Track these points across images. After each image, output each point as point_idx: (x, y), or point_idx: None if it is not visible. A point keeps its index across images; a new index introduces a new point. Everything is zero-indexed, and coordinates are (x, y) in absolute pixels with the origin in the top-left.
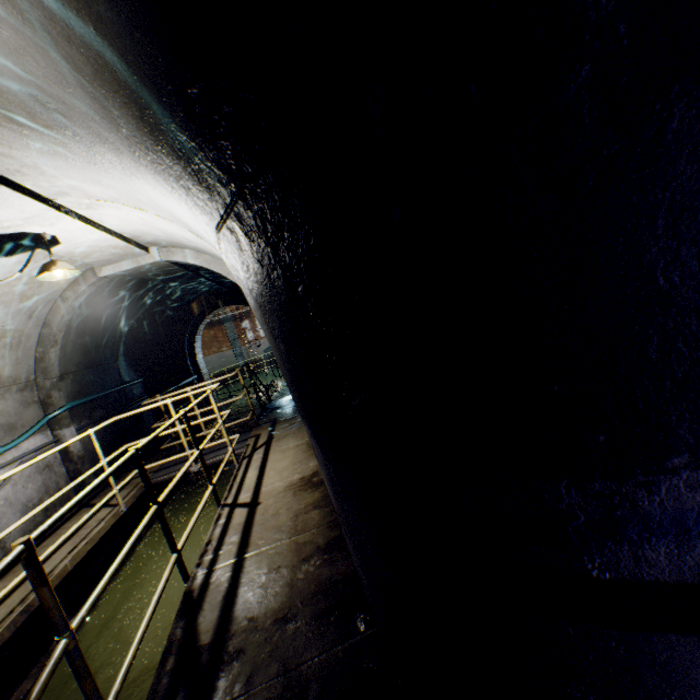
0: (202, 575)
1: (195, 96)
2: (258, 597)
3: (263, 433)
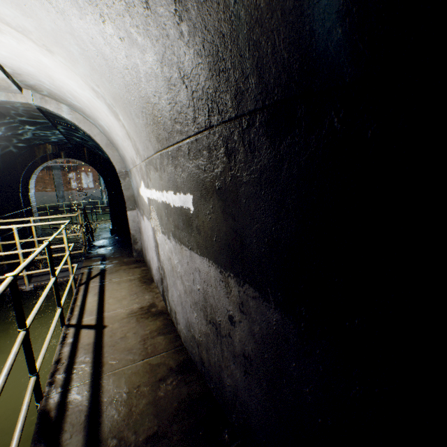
0: (57, 395)
1: None
2: (124, 416)
3: (95, 265)
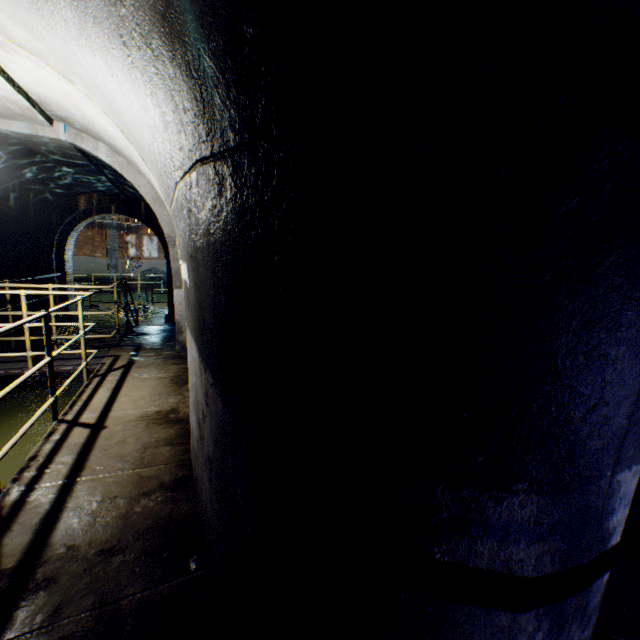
0: (18, 493)
1: (249, 37)
2: (85, 525)
3: (123, 355)
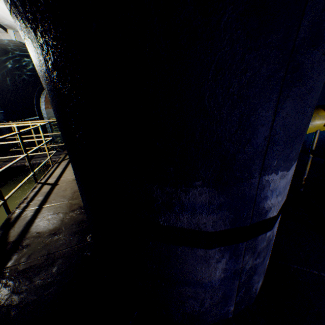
0: (18, 212)
1: None
2: (44, 224)
3: None
